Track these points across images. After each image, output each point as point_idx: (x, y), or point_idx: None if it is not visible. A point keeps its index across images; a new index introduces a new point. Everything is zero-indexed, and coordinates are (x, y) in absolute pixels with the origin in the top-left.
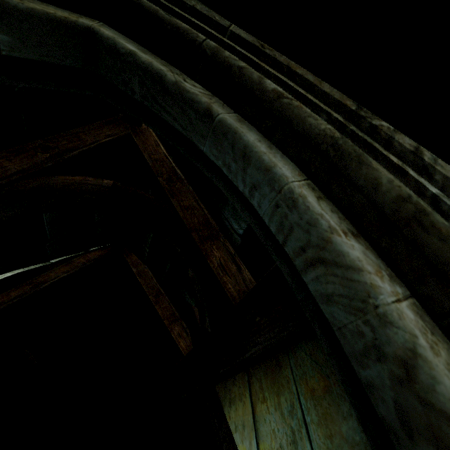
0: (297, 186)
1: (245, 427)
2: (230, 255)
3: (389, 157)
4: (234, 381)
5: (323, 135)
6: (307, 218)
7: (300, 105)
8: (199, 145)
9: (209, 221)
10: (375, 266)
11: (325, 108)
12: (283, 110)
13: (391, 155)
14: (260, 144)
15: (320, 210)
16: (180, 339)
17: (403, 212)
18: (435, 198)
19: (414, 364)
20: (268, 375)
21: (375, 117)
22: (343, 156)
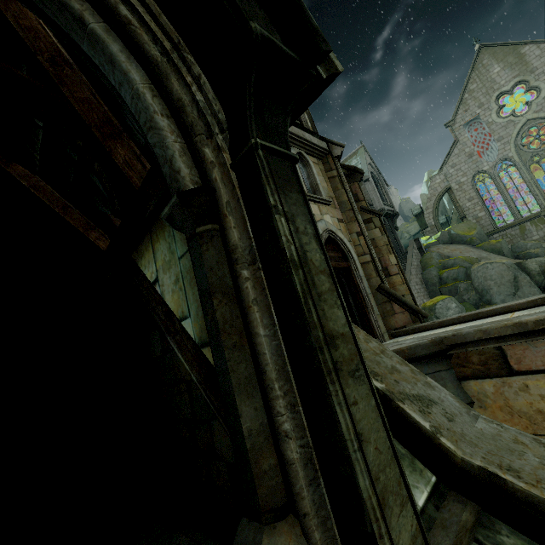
0: (141, 87)
1: (150, 262)
2: (135, 155)
3: (186, 78)
4: (143, 243)
5: (152, 58)
6: (145, 106)
7: (141, 34)
8: (79, 43)
9: (110, 120)
10: (172, 130)
11: (161, 37)
12: (132, 34)
13: (189, 77)
14: (121, 55)
15: (152, 102)
16: (99, 242)
17: (179, 106)
18: (198, 102)
19: (172, 160)
20: (160, 225)
21: (186, 52)
22: (161, 73)
